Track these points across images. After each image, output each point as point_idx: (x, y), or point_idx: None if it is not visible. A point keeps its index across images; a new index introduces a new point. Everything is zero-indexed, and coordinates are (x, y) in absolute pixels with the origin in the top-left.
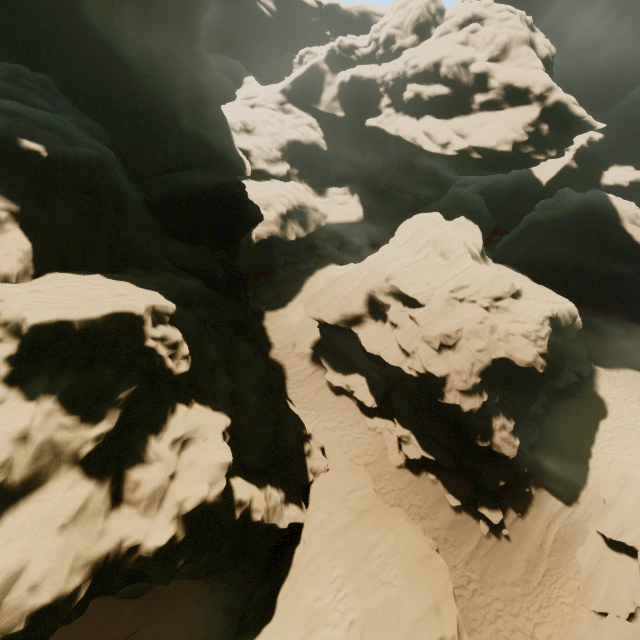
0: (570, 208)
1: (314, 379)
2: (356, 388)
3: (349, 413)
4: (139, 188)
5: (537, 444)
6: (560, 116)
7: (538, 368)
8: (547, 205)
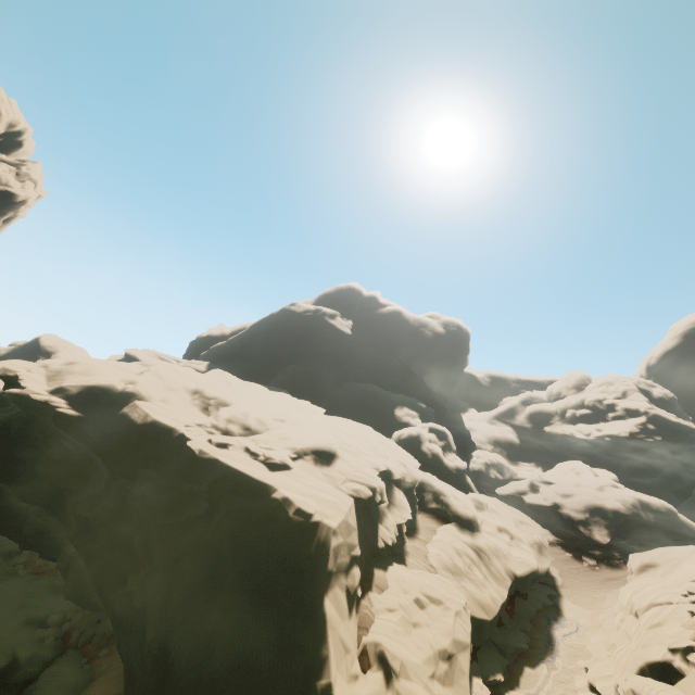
0: None
1: None
2: None
3: None
4: None
5: None
6: (662, 422)
7: (620, 509)
8: None
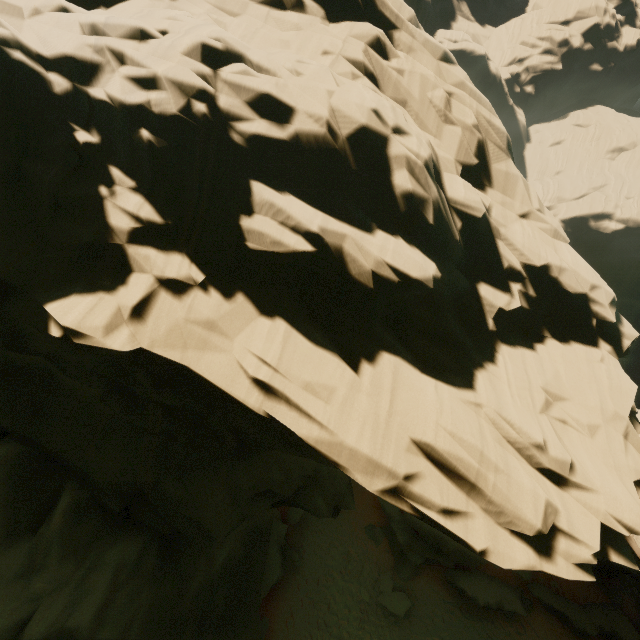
0: None
1: None
2: None
3: None
4: None
5: None
6: None
7: None
8: None
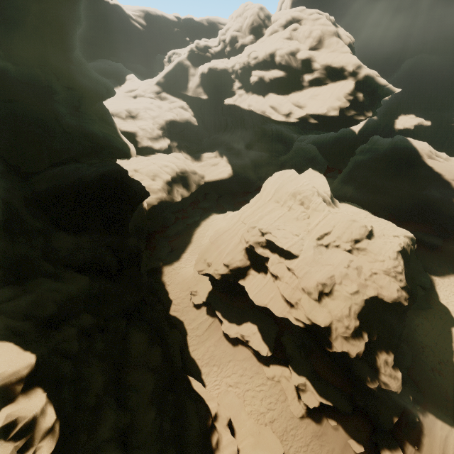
0: (383, 151)
1: (212, 332)
2: (250, 337)
3: (247, 364)
4: (23, 187)
5: (411, 365)
6: (369, 86)
7: (403, 302)
8: (365, 149)
